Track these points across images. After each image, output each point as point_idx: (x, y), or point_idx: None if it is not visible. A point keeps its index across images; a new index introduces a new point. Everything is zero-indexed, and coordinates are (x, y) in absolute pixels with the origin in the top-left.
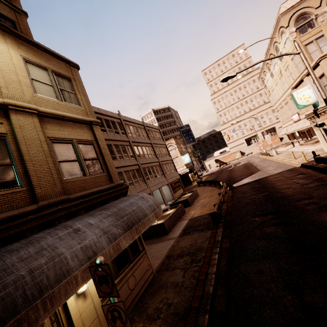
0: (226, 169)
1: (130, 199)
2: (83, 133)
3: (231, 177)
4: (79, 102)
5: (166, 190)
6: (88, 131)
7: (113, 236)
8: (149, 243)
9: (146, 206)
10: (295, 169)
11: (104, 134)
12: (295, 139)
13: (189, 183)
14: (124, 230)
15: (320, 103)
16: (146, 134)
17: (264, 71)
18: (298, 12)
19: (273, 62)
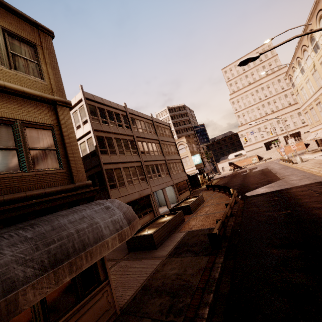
0: (240, 173)
1: (85, 209)
2: (39, 114)
3: (245, 183)
4: (42, 75)
5: (171, 191)
6: (49, 113)
7: (8, 284)
8: (133, 257)
9: (107, 222)
10: None
11: (105, 126)
12: None
13: (198, 185)
14: (42, 270)
15: None
16: (154, 130)
17: (293, 67)
18: None
19: (305, 55)
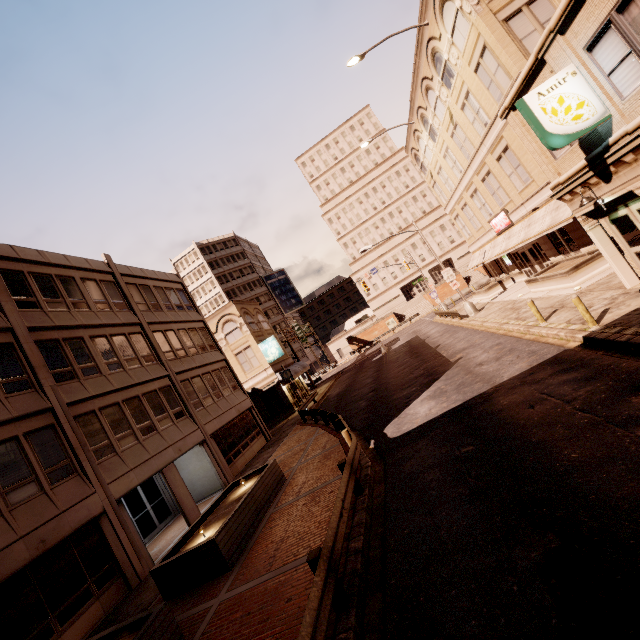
0: (371, 358)
1: None
2: None
3: (381, 387)
4: None
5: (202, 459)
6: None
7: None
8: None
9: None
10: (576, 359)
11: None
12: (502, 273)
13: (287, 409)
14: None
15: (617, 123)
16: (124, 298)
17: (415, 131)
18: None
19: (432, 99)
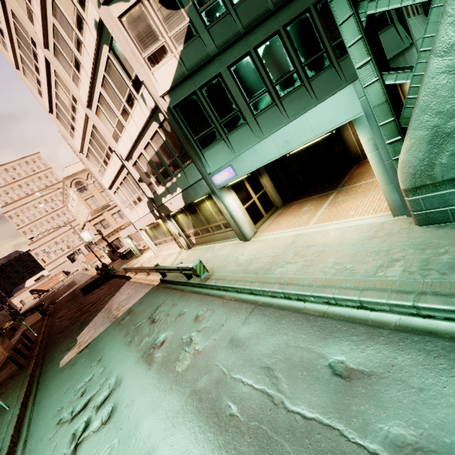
0: (49, 296)
1: None
2: None
3: (54, 298)
4: None
5: None
6: None
7: (3, 317)
8: None
9: (5, 312)
10: (93, 277)
11: None
12: None
13: None
14: (4, 317)
15: (95, 240)
16: None
17: (66, 201)
18: (76, 180)
19: (70, 200)
